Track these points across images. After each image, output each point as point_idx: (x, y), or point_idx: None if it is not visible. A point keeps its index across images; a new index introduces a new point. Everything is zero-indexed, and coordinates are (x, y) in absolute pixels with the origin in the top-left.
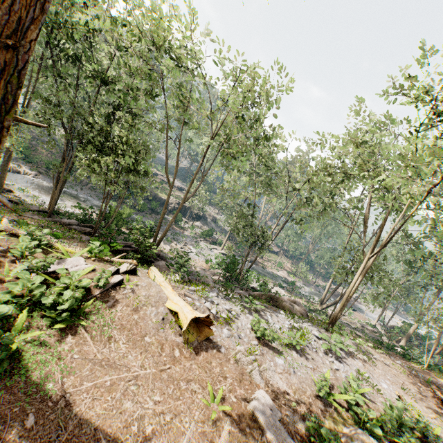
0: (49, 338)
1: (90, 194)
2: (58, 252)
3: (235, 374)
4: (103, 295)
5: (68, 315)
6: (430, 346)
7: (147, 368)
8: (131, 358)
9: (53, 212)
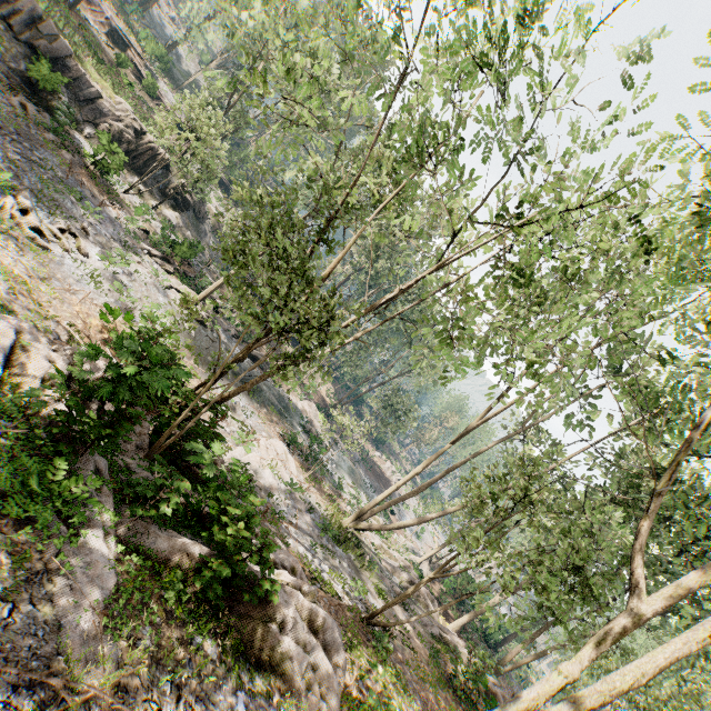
0: None
1: None
2: None
3: None
4: None
5: None
6: None
7: None
8: None
9: None
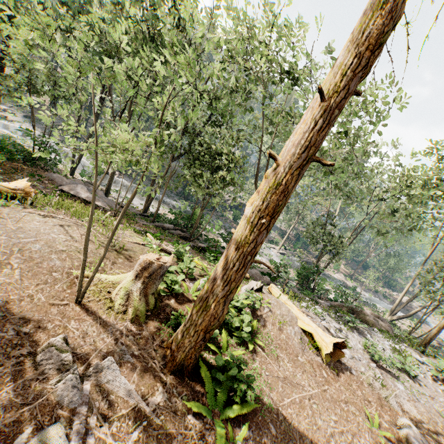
0: (243, 355)
1: (161, 192)
2: (197, 267)
3: (374, 399)
4: (253, 314)
5: (249, 336)
6: None
7: (313, 387)
8: (299, 377)
9: (151, 216)
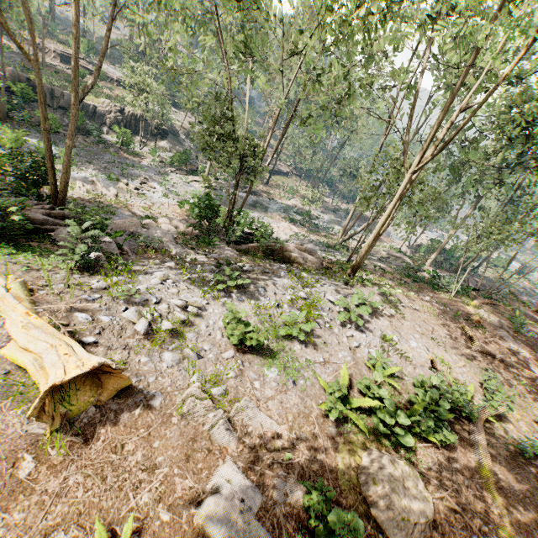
0: None
1: None
2: None
3: (178, 448)
4: None
5: None
6: (452, 259)
7: None
8: None
9: None
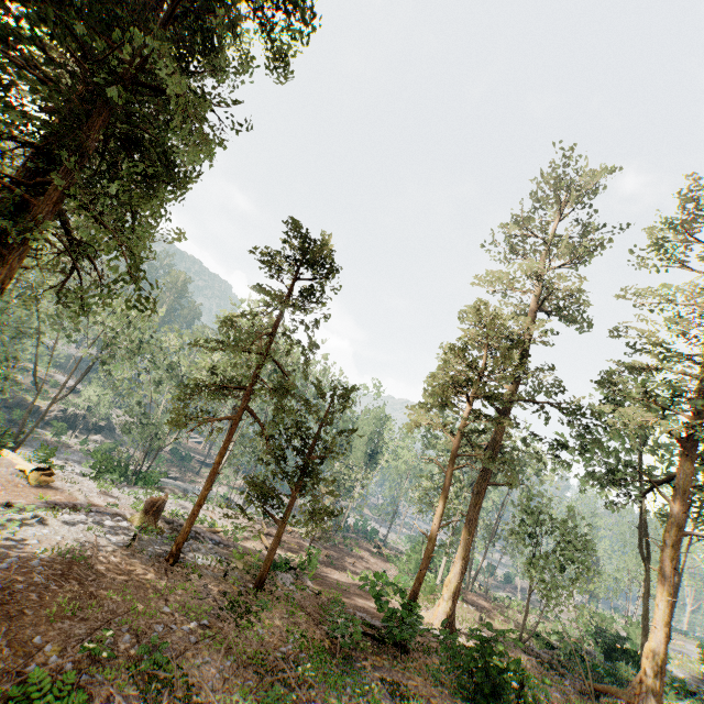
0: None
1: None
2: None
3: (66, 497)
4: None
5: None
6: (365, 534)
7: None
8: None
9: None
